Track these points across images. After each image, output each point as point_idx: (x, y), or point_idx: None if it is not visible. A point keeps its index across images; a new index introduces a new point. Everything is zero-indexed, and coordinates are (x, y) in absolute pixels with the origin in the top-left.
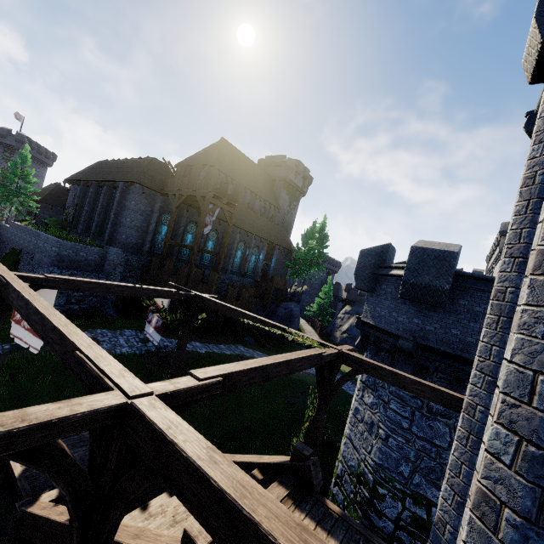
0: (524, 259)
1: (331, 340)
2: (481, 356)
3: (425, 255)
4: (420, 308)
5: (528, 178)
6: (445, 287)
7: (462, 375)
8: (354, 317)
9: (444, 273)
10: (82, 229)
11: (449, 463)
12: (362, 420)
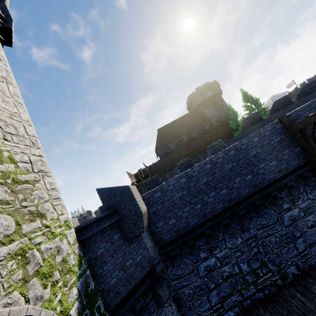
0: None
1: None
2: None
3: None
4: None
5: None
6: None
7: None
8: None
9: None
10: None
11: None
12: None
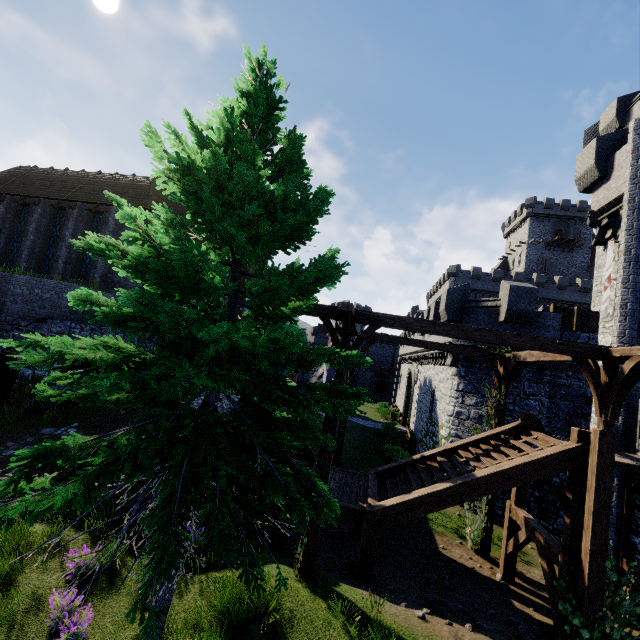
0: (633, 289)
1: None
2: (619, 336)
3: (520, 291)
4: (515, 327)
5: (627, 251)
6: (535, 311)
7: None
8: None
9: (533, 302)
10: (26, 267)
11: None
12: (468, 418)
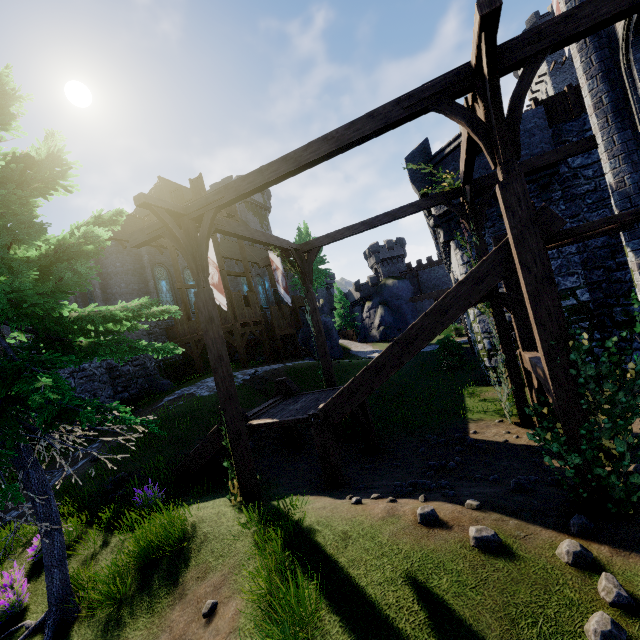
0: None
1: (370, 342)
2: (586, 71)
3: None
4: None
5: None
6: None
7: (546, 180)
8: (379, 308)
9: None
10: None
11: (603, 149)
12: None
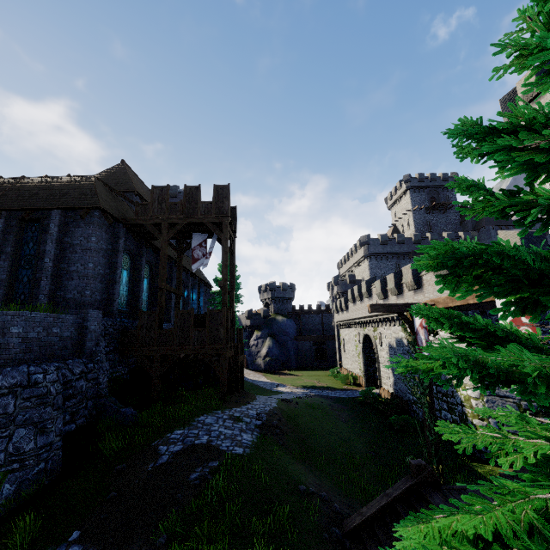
0: None
1: (254, 369)
2: None
3: (529, 236)
4: None
5: None
6: None
7: None
8: (268, 339)
9: (544, 245)
10: None
11: None
12: None
